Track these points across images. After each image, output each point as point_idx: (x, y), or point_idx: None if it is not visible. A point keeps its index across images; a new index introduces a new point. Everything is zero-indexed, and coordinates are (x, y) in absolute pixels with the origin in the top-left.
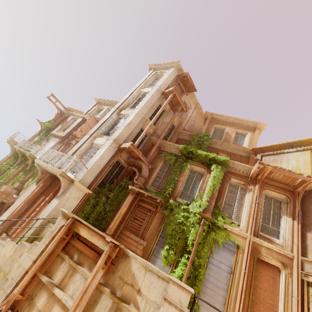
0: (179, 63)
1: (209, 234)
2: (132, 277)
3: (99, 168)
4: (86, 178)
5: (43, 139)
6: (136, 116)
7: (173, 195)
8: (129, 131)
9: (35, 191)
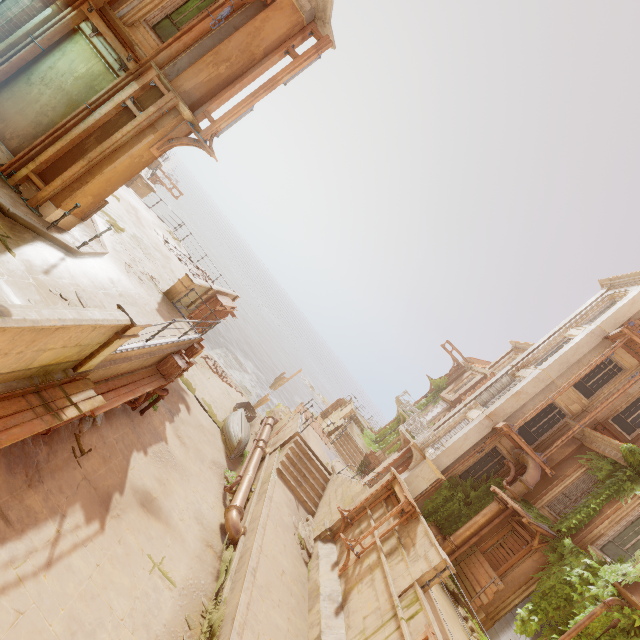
0: None
1: (628, 638)
2: (414, 535)
3: (460, 451)
4: (441, 459)
5: (430, 402)
6: (534, 381)
7: (580, 536)
8: (518, 405)
9: (394, 460)
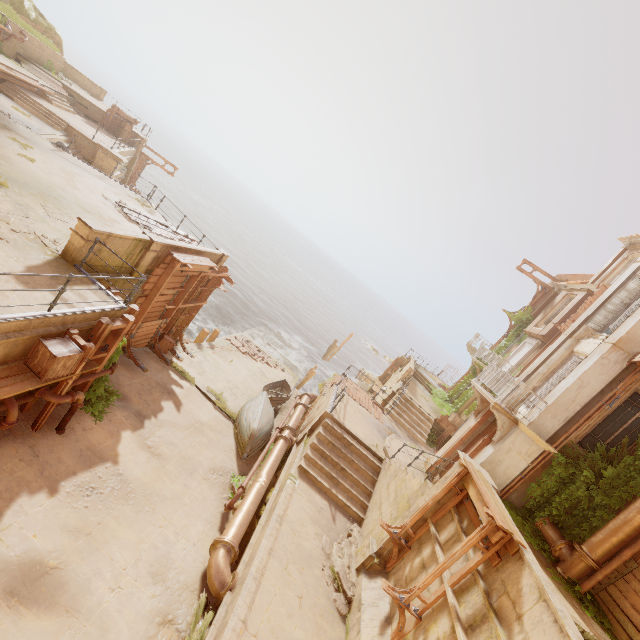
0: None
1: None
2: (517, 592)
3: (575, 406)
4: (544, 421)
5: (513, 341)
6: None
7: None
8: None
9: (471, 428)
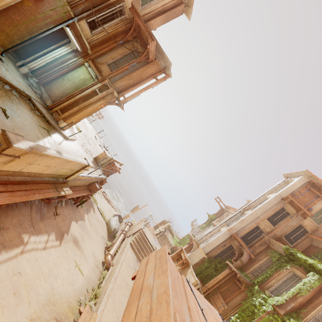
0: (307, 172)
1: None
2: (186, 273)
3: (215, 245)
4: (206, 248)
5: (207, 225)
6: (250, 215)
7: (262, 285)
8: (242, 226)
9: (185, 248)
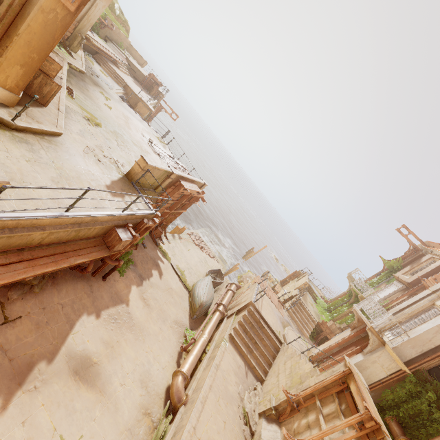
0: None
1: None
2: None
3: (430, 344)
4: (404, 348)
5: (383, 280)
6: None
7: None
8: None
9: (347, 337)
